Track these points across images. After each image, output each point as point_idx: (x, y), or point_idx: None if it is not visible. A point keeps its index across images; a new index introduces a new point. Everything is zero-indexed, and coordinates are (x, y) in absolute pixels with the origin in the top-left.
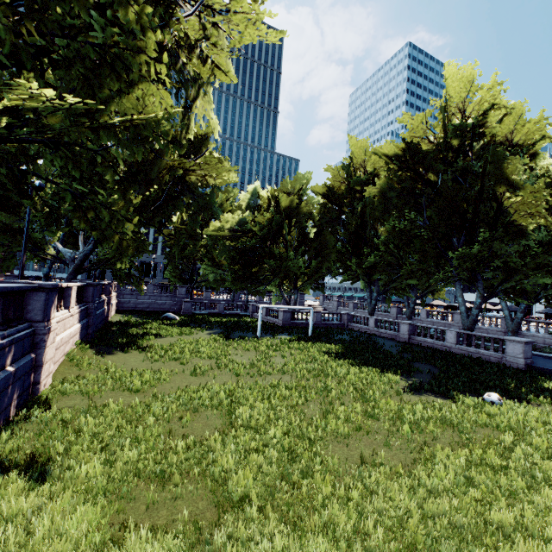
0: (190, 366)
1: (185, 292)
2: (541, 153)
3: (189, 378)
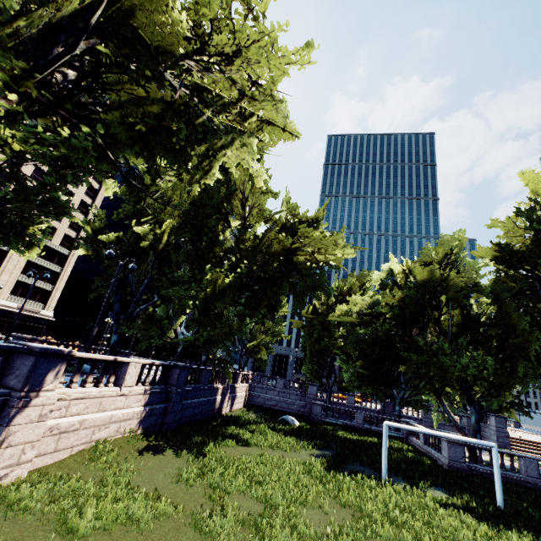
0: (218, 505)
1: (316, 392)
2: None
3: (185, 531)
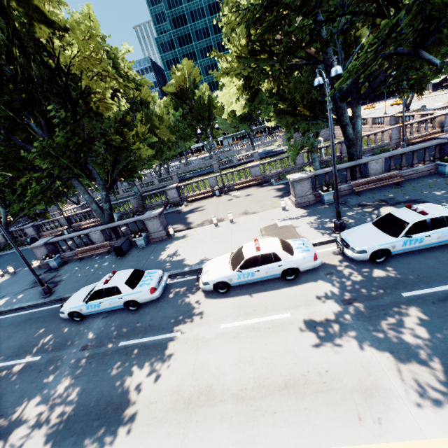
0: None
1: None
2: (151, 102)
3: None
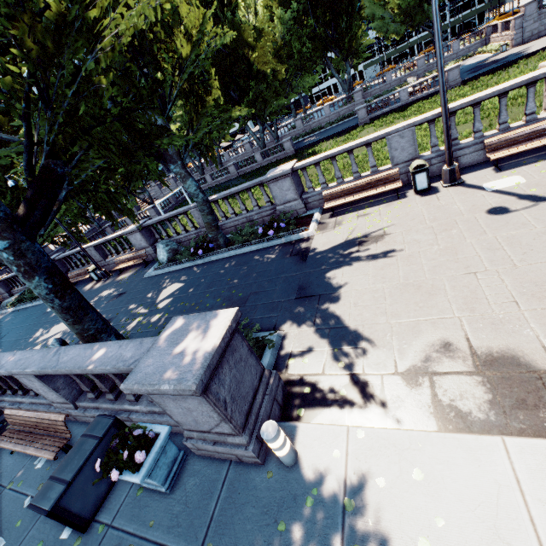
0: None
1: None
2: (239, 3)
3: None
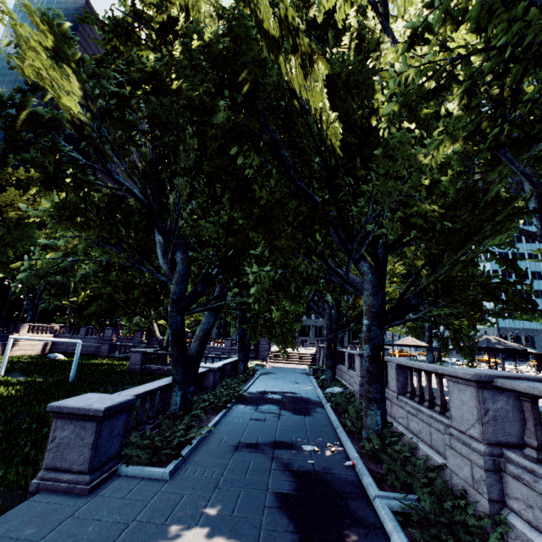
0: None
1: (112, 334)
2: None
3: None
